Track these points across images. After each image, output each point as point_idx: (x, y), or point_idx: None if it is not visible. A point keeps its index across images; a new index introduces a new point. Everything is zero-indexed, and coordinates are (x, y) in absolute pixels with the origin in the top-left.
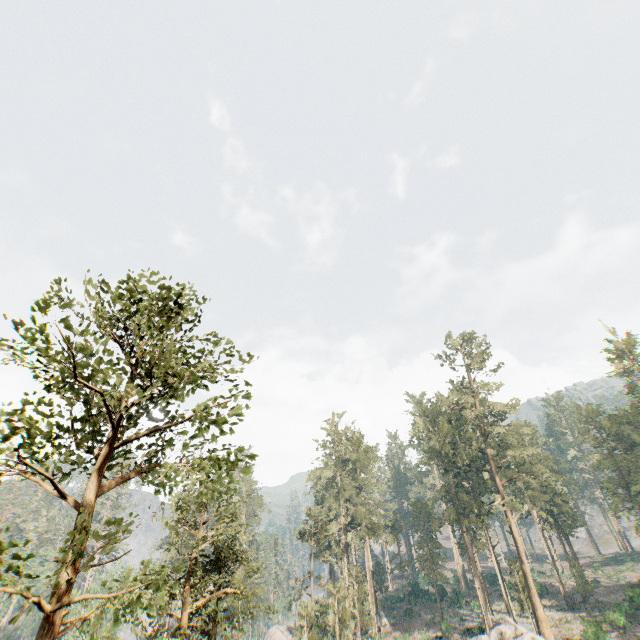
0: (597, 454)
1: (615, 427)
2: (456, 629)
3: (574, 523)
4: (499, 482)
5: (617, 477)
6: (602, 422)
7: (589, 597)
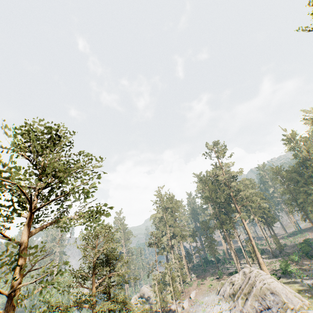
0: (282, 188)
1: (289, 175)
2: (225, 274)
3: (274, 220)
4: (238, 207)
5: (291, 197)
6: (283, 173)
7: (282, 251)
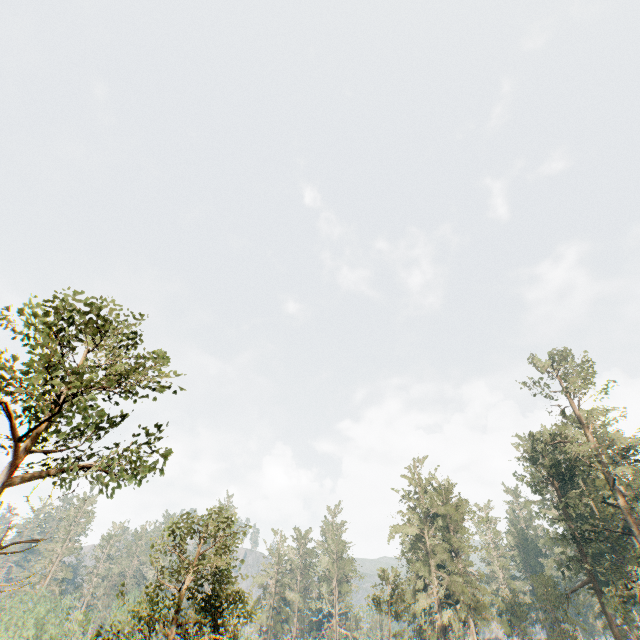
0: None
1: None
2: None
3: None
4: None
5: None
6: None
7: None
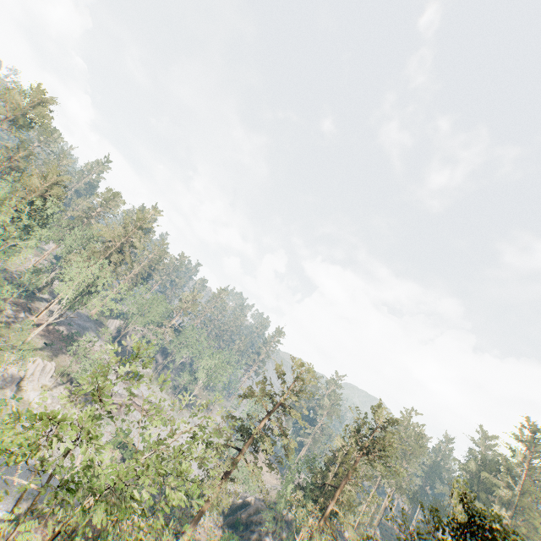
0: None
1: None
2: None
3: None
4: None
5: None
6: None
7: None
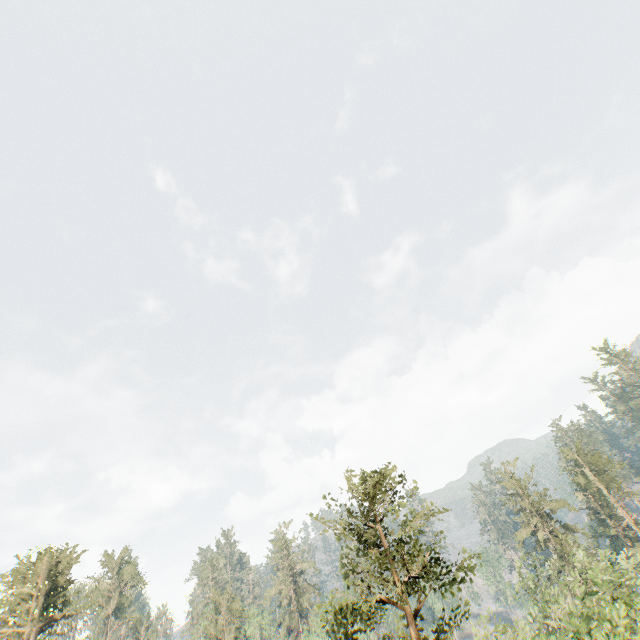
0: None
1: None
2: None
3: None
4: None
5: None
6: None
7: None
